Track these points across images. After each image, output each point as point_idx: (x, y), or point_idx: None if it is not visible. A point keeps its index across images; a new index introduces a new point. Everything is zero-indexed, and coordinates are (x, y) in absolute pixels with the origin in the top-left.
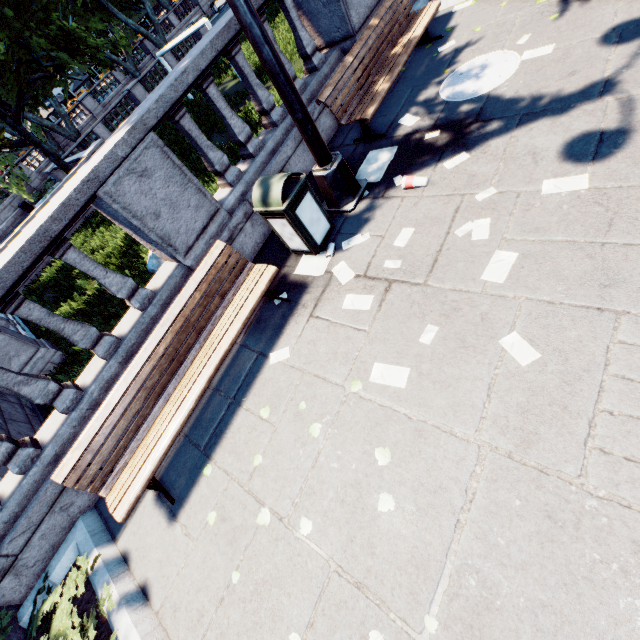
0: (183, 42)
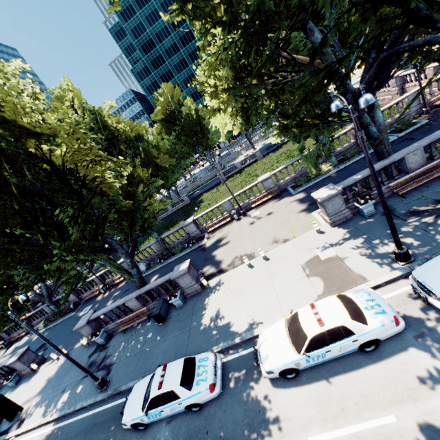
0: (177, 202)
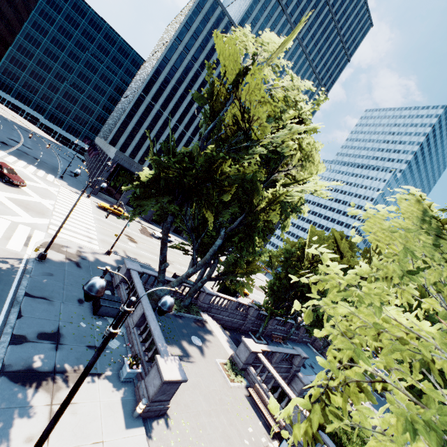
0: None
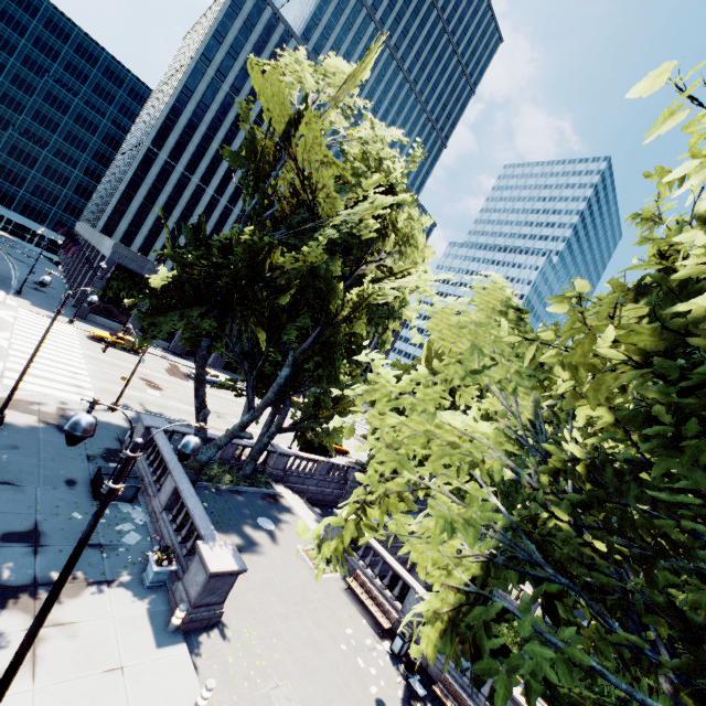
0: None
